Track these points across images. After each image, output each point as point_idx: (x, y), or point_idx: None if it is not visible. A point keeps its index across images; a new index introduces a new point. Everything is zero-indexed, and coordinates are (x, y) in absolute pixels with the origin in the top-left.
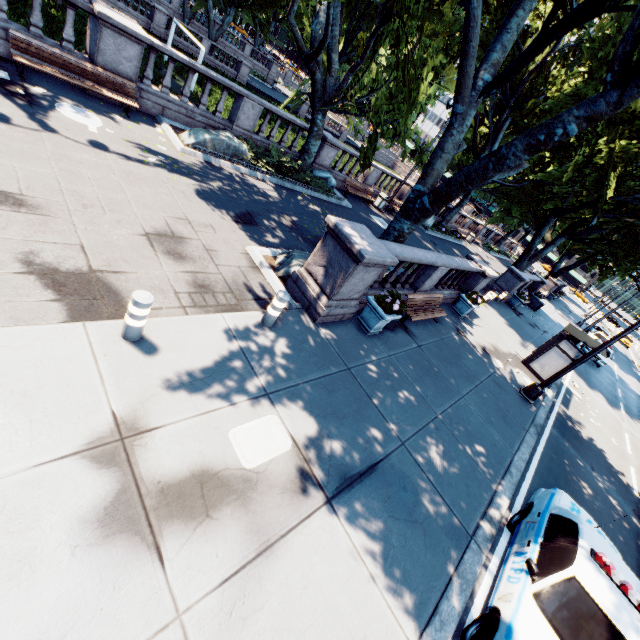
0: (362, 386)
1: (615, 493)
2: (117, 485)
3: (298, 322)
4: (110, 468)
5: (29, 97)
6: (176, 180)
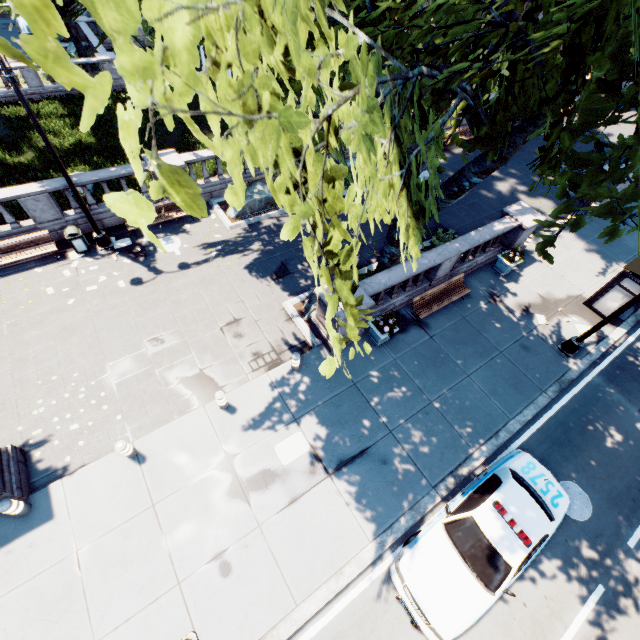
0: (364, 395)
1: None
2: (230, 479)
3: (318, 358)
4: (227, 473)
5: (143, 251)
6: (230, 265)
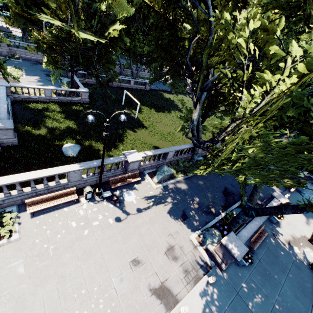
0: (244, 301)
1: None
2: None
3: (216, 274)
4: None
5: (118, 199)
6: (160, 210)
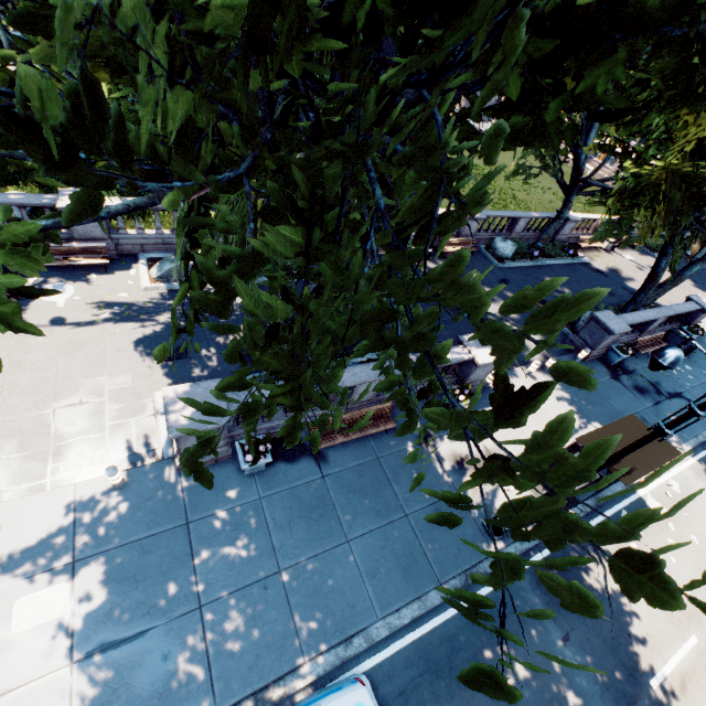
0: (192, 542)
1: (589, 679)
2: None
3: (158, 476)
4: None
5: None
6: (118, 332)
